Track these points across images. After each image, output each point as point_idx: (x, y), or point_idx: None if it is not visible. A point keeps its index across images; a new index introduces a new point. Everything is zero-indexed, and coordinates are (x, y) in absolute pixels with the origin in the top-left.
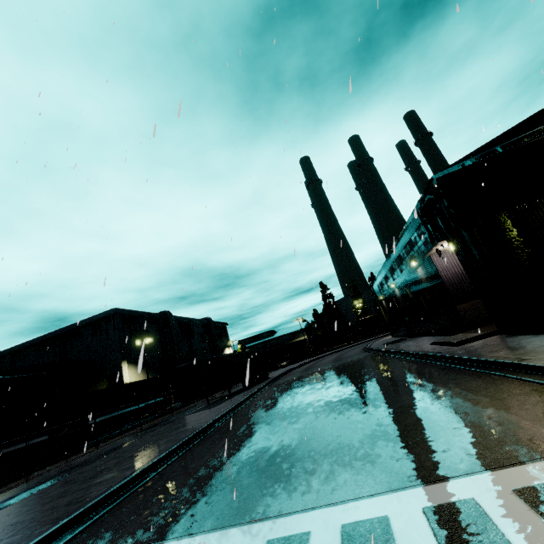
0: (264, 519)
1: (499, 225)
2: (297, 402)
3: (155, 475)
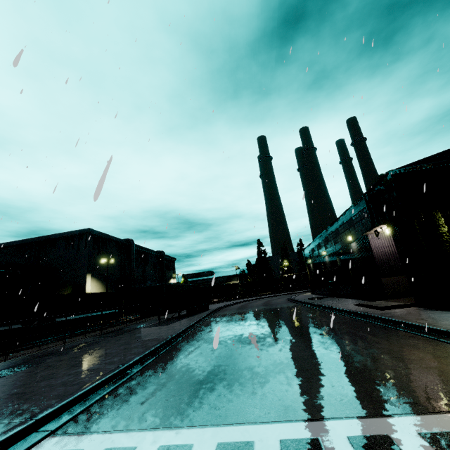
0: (268, 423)
1: (434, 221)
2: (246, 332)
3: (136, 373)
